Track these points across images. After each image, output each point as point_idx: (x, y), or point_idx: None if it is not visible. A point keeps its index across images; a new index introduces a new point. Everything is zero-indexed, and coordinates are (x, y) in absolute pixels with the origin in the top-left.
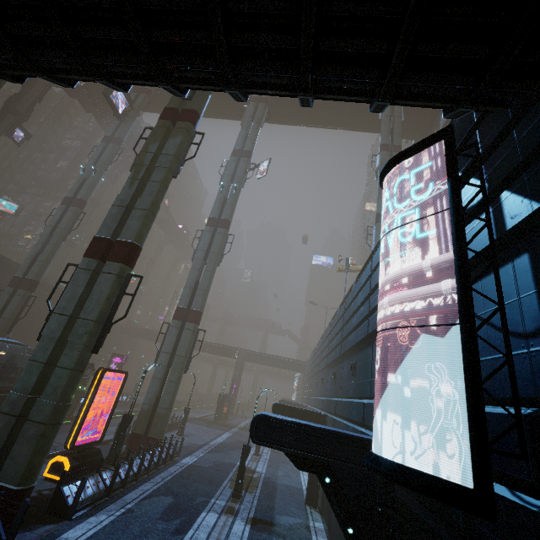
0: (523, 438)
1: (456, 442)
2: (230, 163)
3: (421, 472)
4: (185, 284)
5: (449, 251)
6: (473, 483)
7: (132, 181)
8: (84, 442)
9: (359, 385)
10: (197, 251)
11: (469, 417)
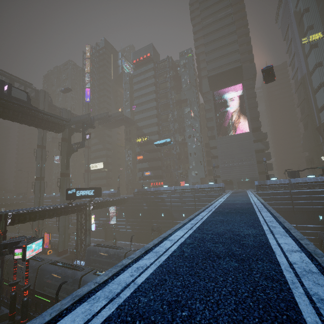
0: (118, 220)
1: (114, 221)
2: (39, 151)
3: (114, 223)
4: (35, 203)
5: (114, 208)
6: (116, 223)
7: (63, 196)
8: (45, 248)
9: (95, 216)
10: (36, 191)
11: (116, 220)
